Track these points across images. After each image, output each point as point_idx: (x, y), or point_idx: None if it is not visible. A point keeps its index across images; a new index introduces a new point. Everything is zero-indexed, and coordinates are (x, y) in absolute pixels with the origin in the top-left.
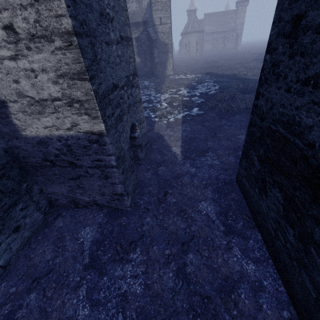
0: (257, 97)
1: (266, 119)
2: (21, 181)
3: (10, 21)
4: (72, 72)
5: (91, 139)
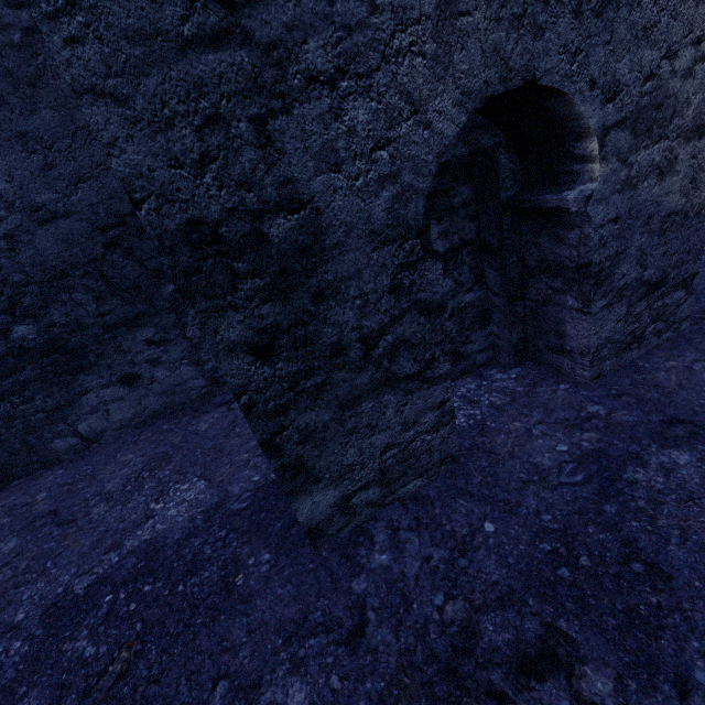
0: None
1: None
2: (163, 275)
3: None
4: None
5: None
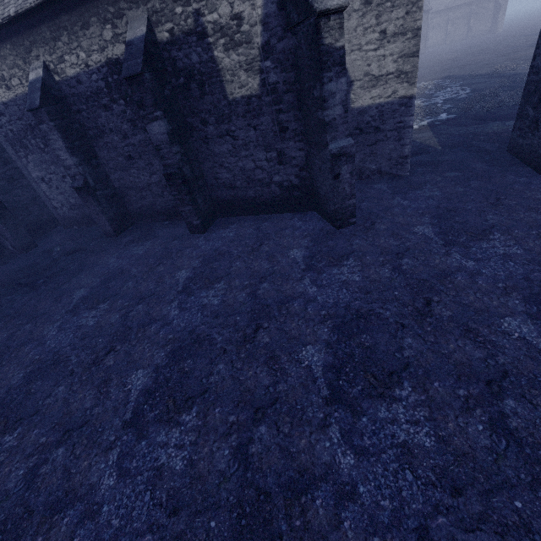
0: (533, 59)
1: (540, 72)
2: None
3: (385, 28)
4: (409, 53)
5: (402, 103)
